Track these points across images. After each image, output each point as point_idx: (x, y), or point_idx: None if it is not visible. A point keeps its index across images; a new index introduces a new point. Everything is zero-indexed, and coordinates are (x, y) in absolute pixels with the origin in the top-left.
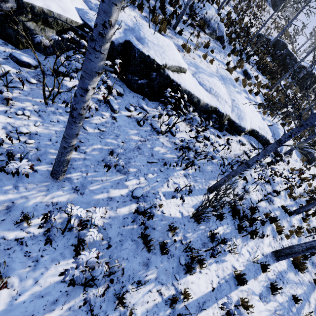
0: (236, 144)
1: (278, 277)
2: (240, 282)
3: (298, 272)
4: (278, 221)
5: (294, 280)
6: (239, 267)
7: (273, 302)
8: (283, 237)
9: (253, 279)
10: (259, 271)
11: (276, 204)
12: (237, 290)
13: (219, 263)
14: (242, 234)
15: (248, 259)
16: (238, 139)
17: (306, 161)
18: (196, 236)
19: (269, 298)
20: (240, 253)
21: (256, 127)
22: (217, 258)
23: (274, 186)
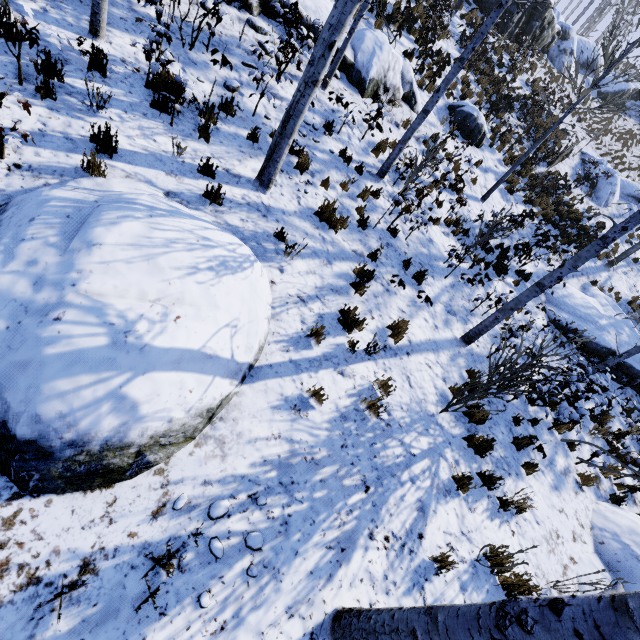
0: (234, 21)
1: (255, 206)
2: (105, 146)
3: (330, 231)
4: (315, 163)
5: (303, 229)
6: (127, 144)
7: (206, 215)
8: (315, 184)
9: (162, 172)
10: (196, 177)
11: (325, 146)
12: (98, 160)
13: (60, 115)
14: (173, 124)
15: (170, 153)
16: (245, 18)
17: (464, 137)
18: (4, 60)
19: (199, 208)
20: (147, 136)
21: (293, 1)
22: (59, 108)
23: (335, 123)
